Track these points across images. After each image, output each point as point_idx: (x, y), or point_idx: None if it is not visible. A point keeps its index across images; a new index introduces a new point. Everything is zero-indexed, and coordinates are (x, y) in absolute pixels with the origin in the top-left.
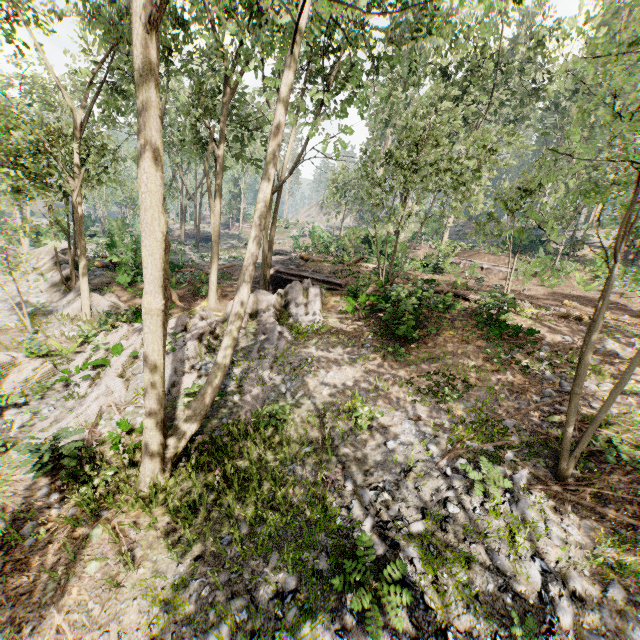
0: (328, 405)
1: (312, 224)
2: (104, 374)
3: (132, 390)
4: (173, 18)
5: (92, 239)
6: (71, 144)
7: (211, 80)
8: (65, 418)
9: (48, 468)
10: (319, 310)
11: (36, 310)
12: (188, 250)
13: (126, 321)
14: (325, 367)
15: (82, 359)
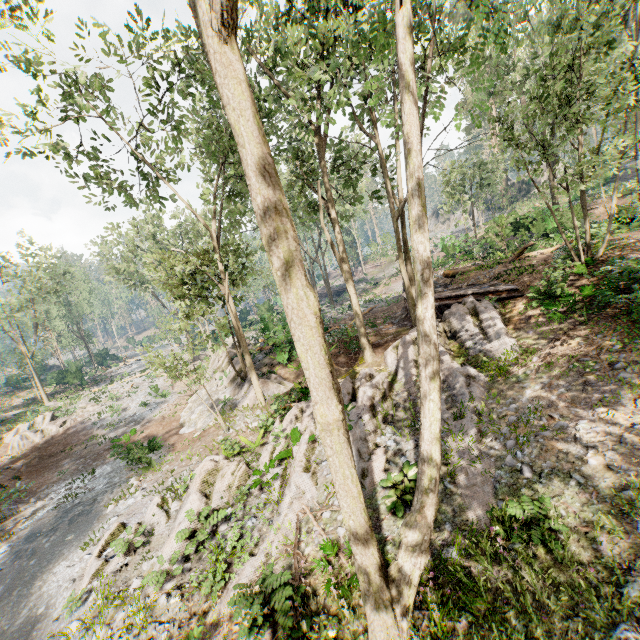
0: (614, 486)
1: (434, 238)
2: (290, 468)
3: (321, 486)
4: (259, 111)
5: (251, 327)
6: (213, 256)
7: (305, 139)
8: (267, 535)
9: (264, 629)
10: (504, 331)
11: (225, 406)
12: (325, 309)
13: (294, 400)
14: (564, 415)
15: (267, 454)
